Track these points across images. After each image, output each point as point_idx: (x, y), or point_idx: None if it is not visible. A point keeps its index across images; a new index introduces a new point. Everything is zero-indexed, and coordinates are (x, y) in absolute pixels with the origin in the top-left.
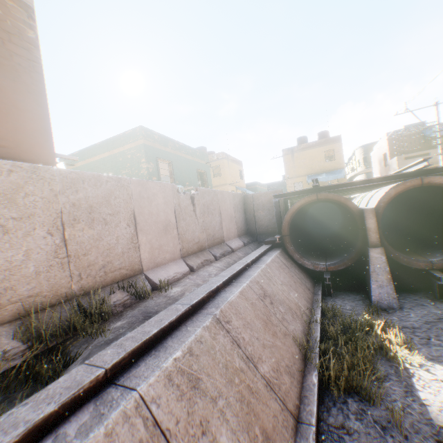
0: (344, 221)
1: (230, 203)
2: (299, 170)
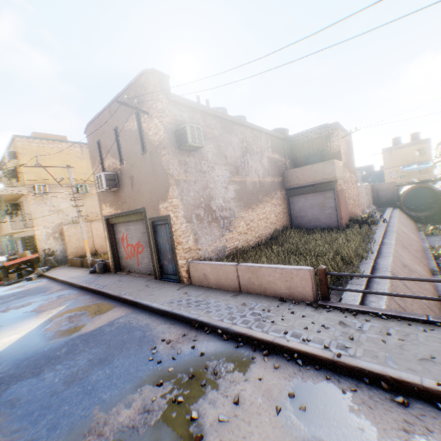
0: (430, 196)
1: (369, 189)
2: (394, 163)
